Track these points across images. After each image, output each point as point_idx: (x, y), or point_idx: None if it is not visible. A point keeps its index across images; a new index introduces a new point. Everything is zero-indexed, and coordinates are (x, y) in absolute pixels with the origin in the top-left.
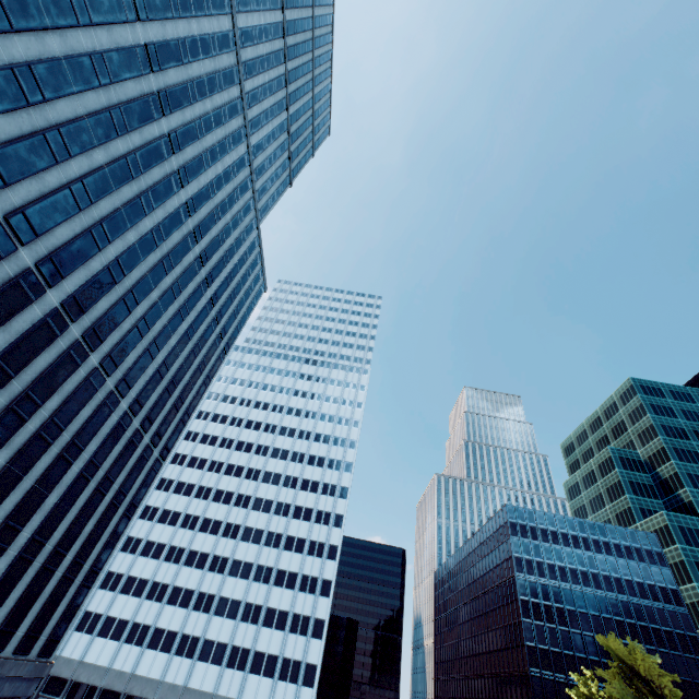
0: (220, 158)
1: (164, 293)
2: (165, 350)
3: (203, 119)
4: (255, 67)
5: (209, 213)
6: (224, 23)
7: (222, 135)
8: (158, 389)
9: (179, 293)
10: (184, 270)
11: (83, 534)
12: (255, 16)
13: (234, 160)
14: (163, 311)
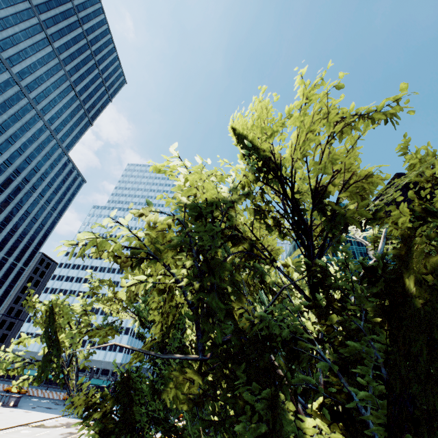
0: (22, 136)
1: (2, 202)
2: (11, 224)
3: (3, 124)
4: (36, 83)
5: (22, 161)
6: (4, 77)
7: (20, 125)
8: (12, 240)
9: (12, 200)
10: (12, 190)
11: None
12: (27, 61)
13: (34, 132)
14: (4, 209)
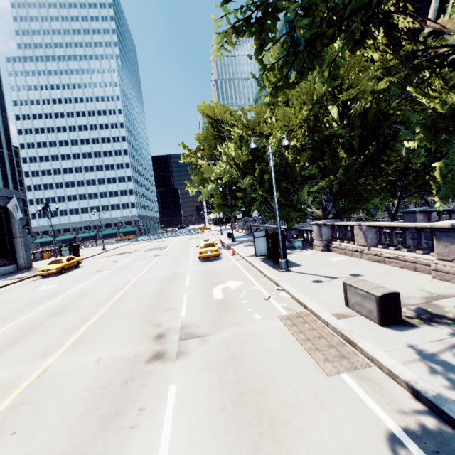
0: None
1: None
2: None
3: None
4: None
5: None
6: None
7: None
8: None
9: None
10: None
11: (1, 186)
12: None
13: None
14: None
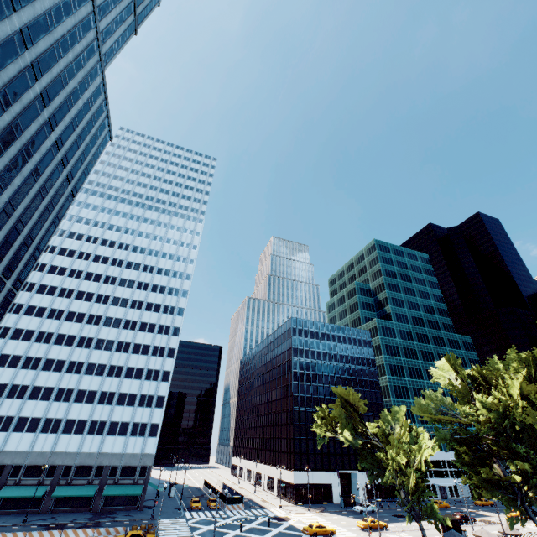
0: None
1: (3, 131)
2: (9, 190)
3: None
4: None
5: (48, 48)
6: None
7: None
8: (6, 227)
9: (20, 133)
10: (23, 108)
11: None
12: None
13: None
14: (3, 150)
